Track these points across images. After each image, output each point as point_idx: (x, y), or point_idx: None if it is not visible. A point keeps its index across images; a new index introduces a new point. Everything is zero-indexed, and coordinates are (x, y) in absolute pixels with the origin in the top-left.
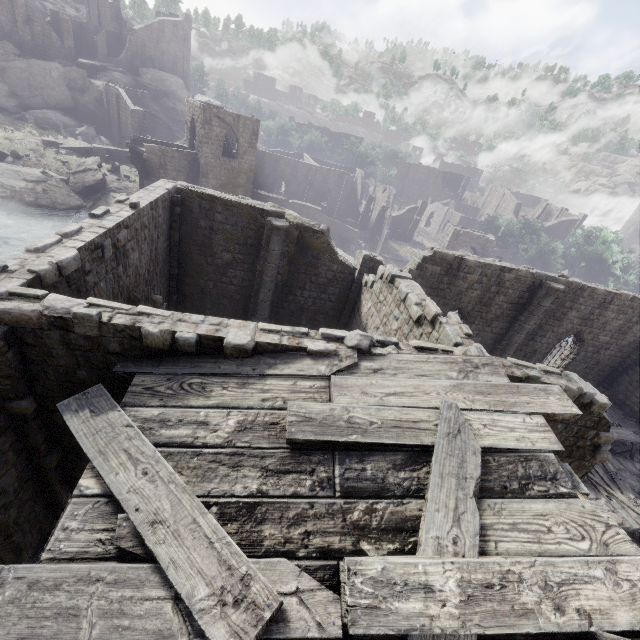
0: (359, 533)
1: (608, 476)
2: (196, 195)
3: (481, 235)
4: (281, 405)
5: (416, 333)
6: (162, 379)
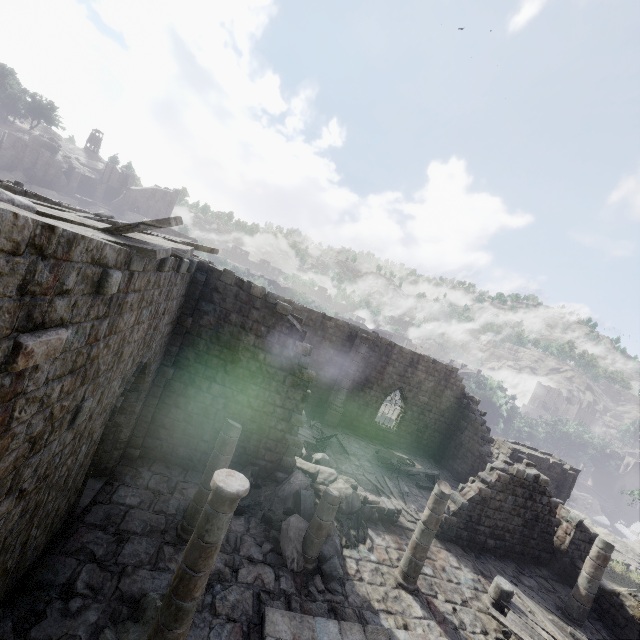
0: None
1: (400, 494)
2: None
3: None
4: None
5: None
6: None
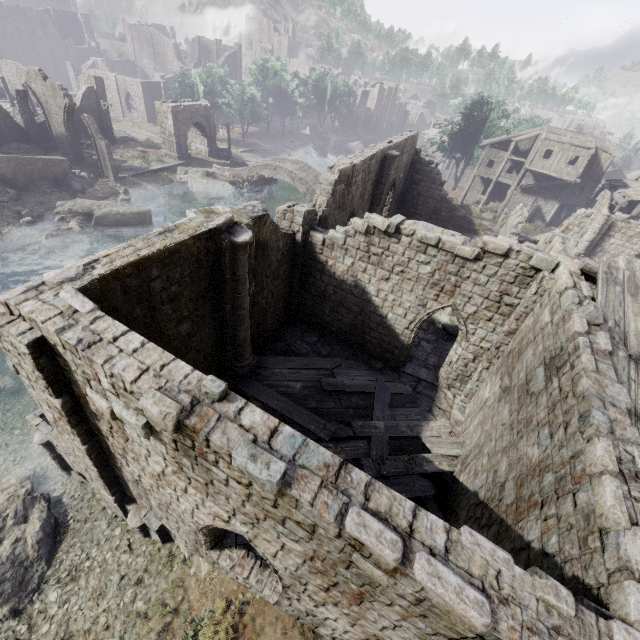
0: None
1: None
2: (112, 278)
3: (198, 105)
4: None
5: (475, 267)
6: None
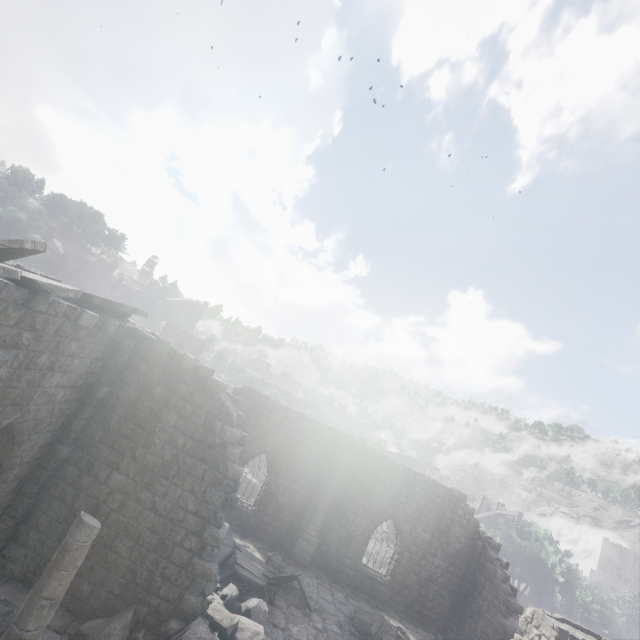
0: None
1: None
2: None
3: None
4: None
5: None
6: None
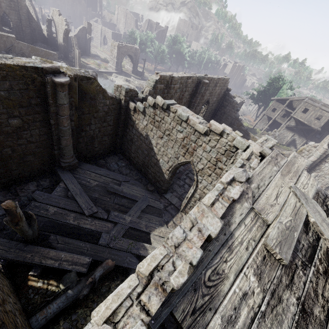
0: (328, 274)
1: None
2: None
3: (132, 46)
4: (255, 244)
5: (204, 140)
6: (192, 295)
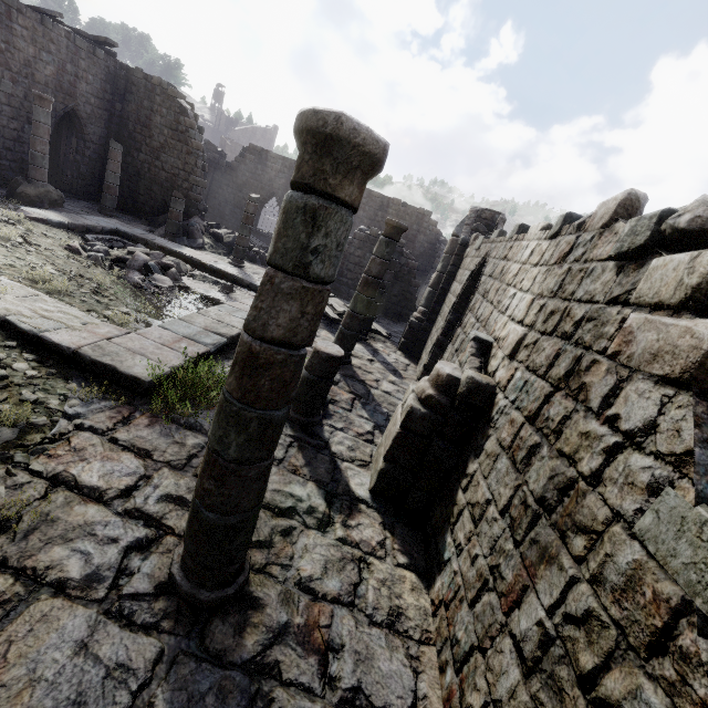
0: None
1: None
2: None
3: None
4: None
5: None
6: None
